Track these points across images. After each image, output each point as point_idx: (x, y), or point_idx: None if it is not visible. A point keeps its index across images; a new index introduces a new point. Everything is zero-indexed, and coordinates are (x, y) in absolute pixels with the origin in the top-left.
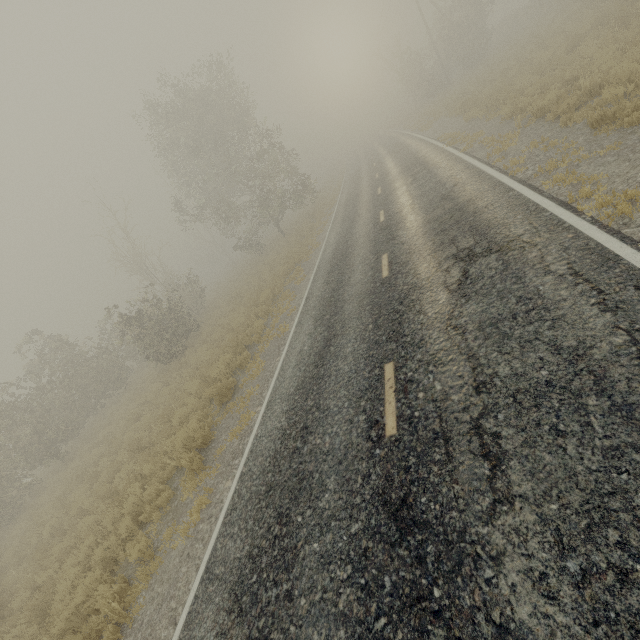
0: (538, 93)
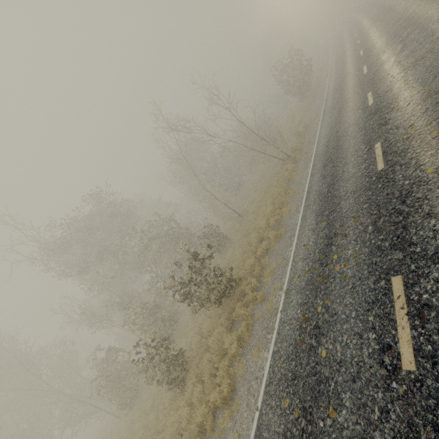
0: None
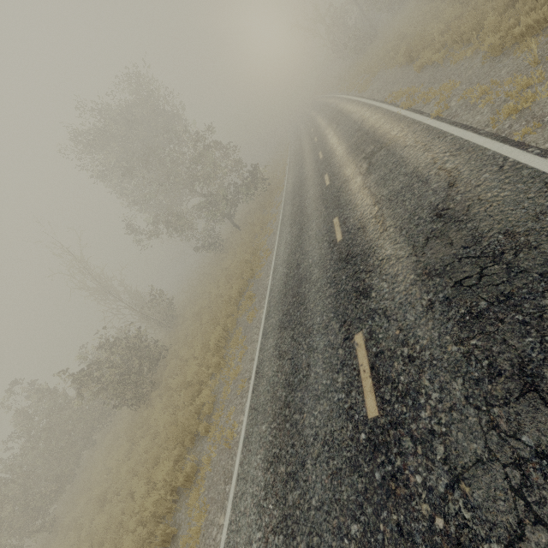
0: (543, 3)
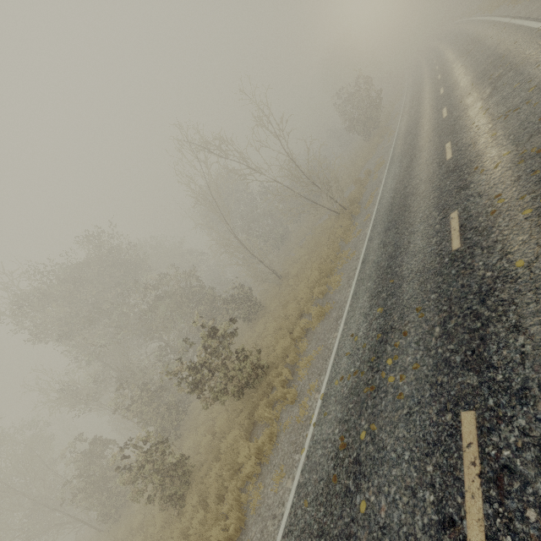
0: None
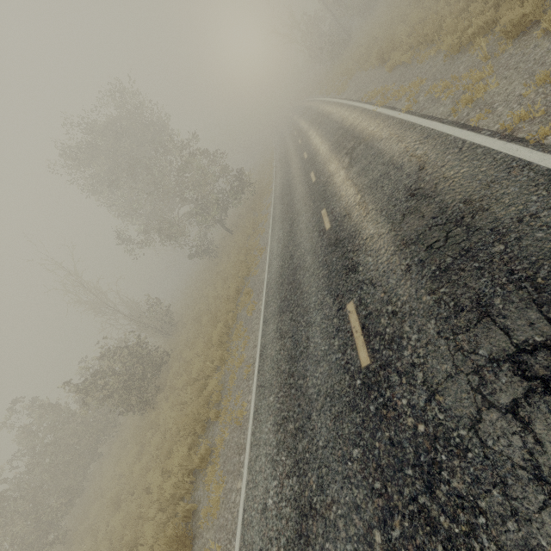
0: (490, 6)
